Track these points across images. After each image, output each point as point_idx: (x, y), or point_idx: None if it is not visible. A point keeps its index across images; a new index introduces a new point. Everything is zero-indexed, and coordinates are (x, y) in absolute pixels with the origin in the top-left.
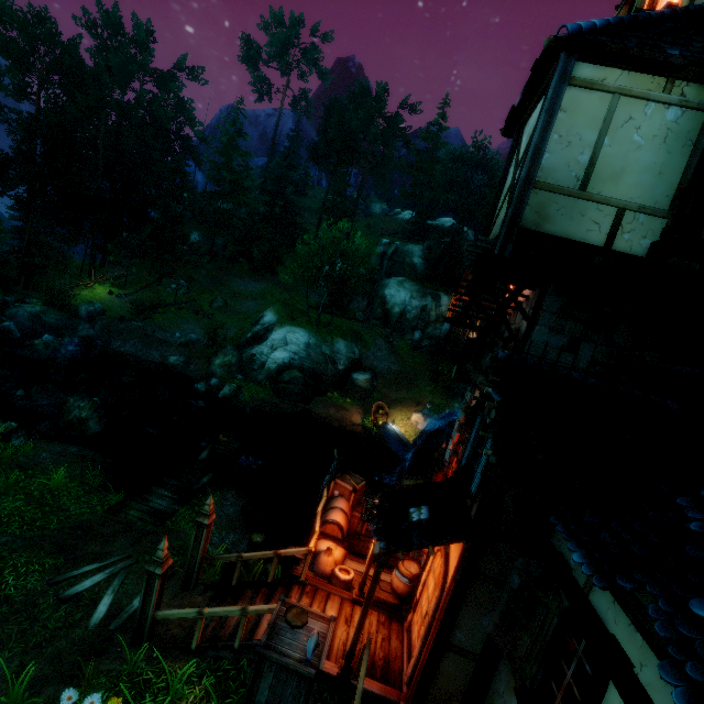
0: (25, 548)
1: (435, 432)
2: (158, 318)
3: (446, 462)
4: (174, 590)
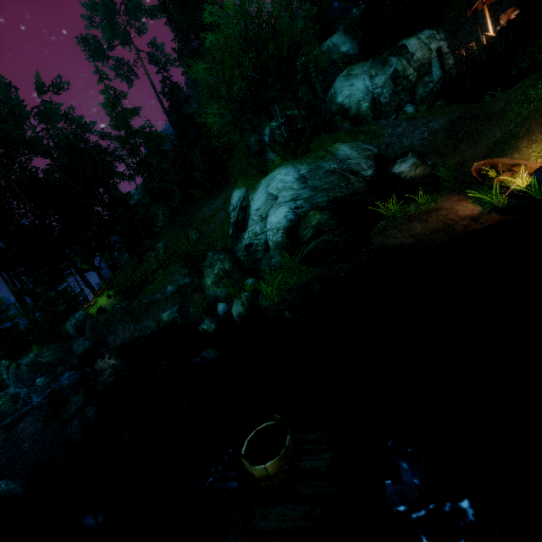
0: None
1: None
2: (150, 288)
3: None
4: None
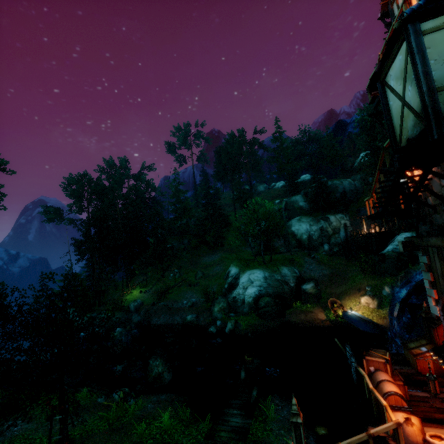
0: None
1: (405, 299)
2: (170, 296)
3: (436, 317)
4: None
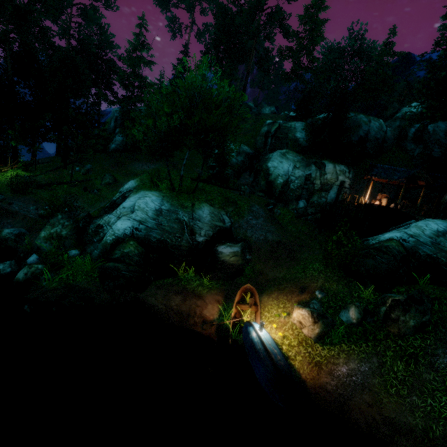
0: None
1: None
2: (44, 194)
3: None
4: None
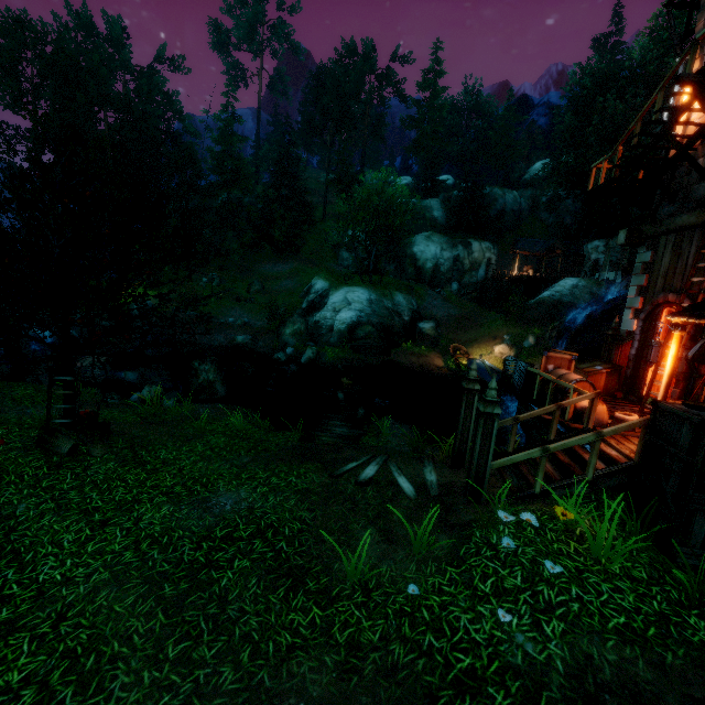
0: (274, 461)
1: (587, 319)
2: (204, 309)
3: (626, 333)
4: (447, 470)
